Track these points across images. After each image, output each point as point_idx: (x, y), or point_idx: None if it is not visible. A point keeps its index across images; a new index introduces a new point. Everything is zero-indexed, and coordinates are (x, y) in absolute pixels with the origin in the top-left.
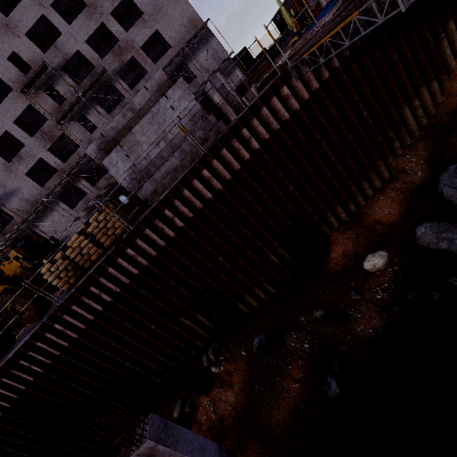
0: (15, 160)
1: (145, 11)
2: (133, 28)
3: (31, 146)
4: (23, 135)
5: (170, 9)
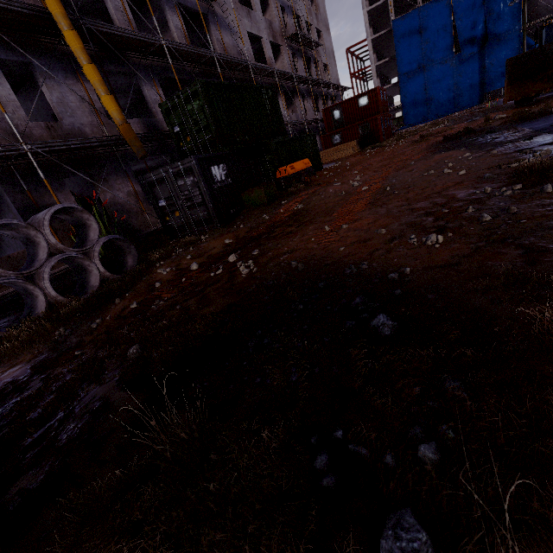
0: (244, 9)
1: (326, 50)
2: (322, 49)
3: (260, 20)
4: (258, 5)
5: (333, 64)
